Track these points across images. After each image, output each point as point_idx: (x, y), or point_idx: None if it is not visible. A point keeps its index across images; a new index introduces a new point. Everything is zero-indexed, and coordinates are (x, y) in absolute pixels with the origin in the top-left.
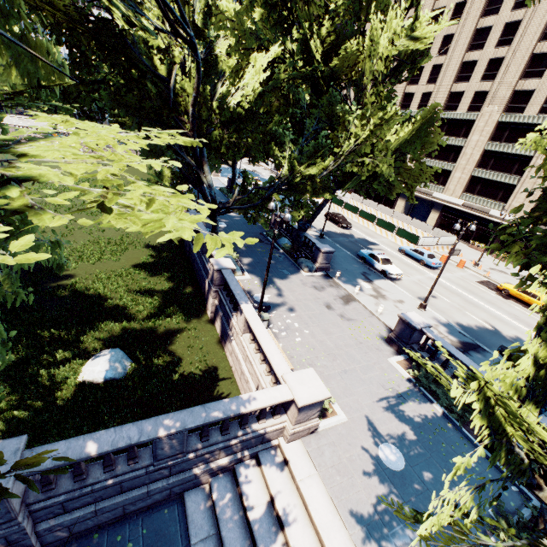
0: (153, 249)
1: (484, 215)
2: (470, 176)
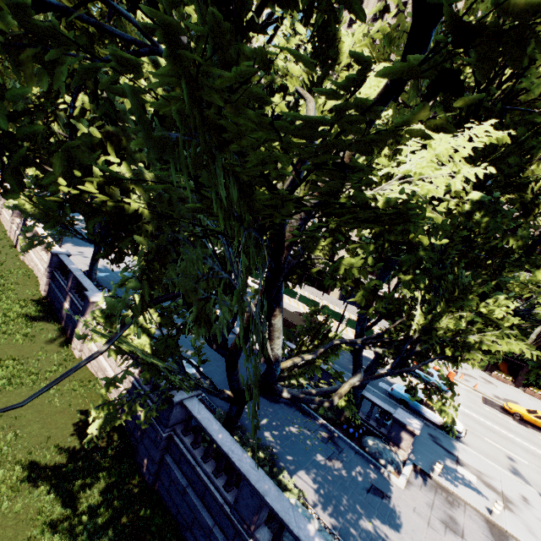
0: (48, 488)
1: None
2: None
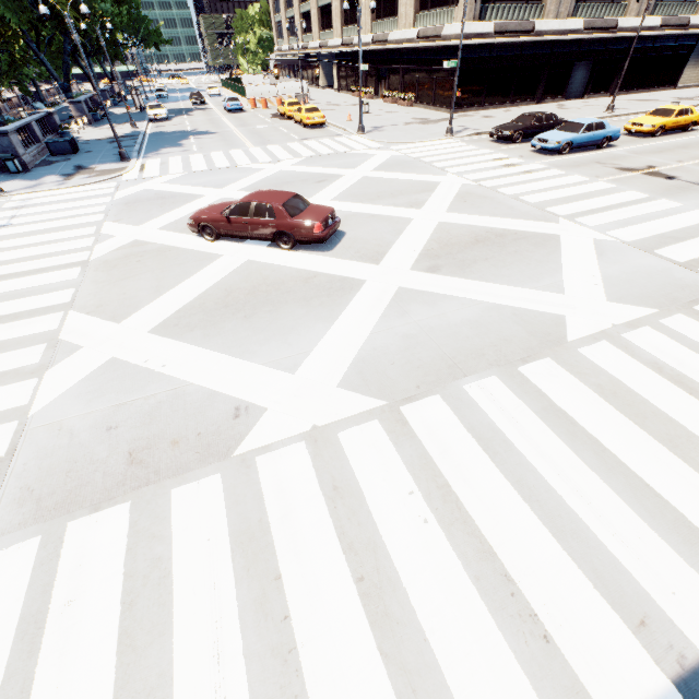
0: None
1: (350, 48)
2: (341, 1)
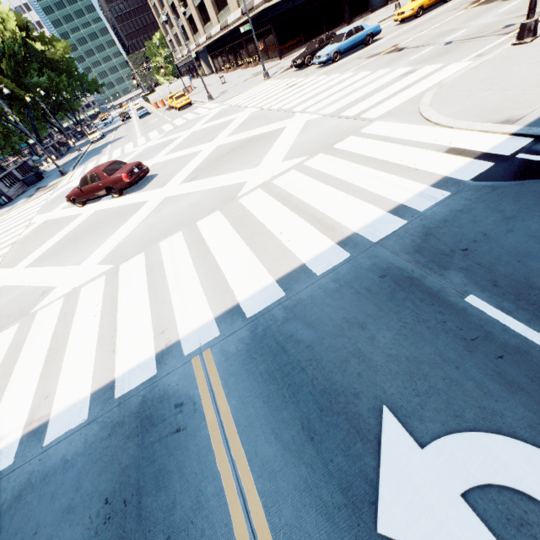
0: None
1: (211, 40)
2: (196, 9)
